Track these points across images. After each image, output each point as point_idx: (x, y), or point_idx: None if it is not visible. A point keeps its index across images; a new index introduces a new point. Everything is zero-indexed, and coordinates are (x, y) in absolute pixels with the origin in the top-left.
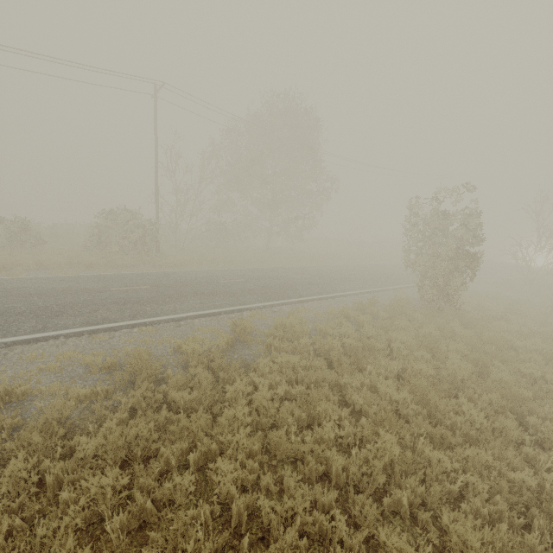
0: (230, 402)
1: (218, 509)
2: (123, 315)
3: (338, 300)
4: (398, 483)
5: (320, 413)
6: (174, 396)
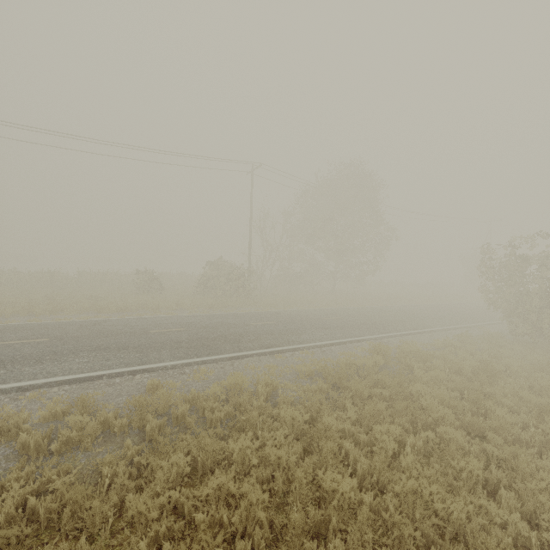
0: (414, 398)
1: (459, 452)
2: (281, 342)
3: (431, 334)
4: None
5: (487, 408)
6: (375, 392)
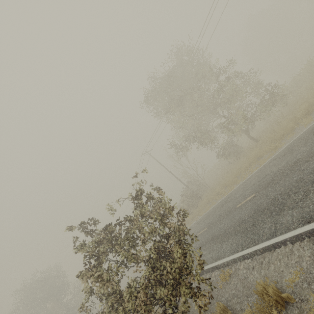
0: None
1: None
2: None
3: None
4: None
5: None
6: None
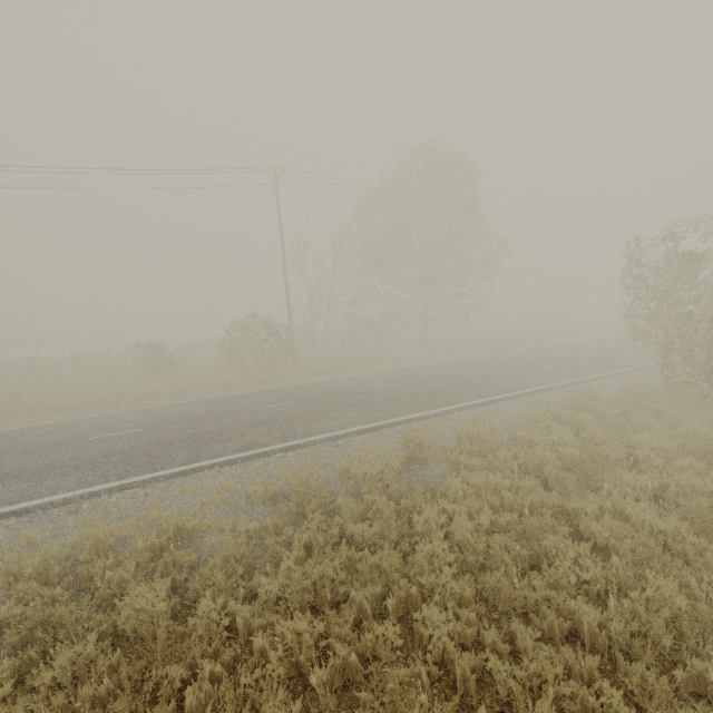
0: (421, 536)
1: (435, 670)
2: (274, 438)
3: (536, 397)
4: (694, 650)
5: (547, 549)
6: (352, 529)
